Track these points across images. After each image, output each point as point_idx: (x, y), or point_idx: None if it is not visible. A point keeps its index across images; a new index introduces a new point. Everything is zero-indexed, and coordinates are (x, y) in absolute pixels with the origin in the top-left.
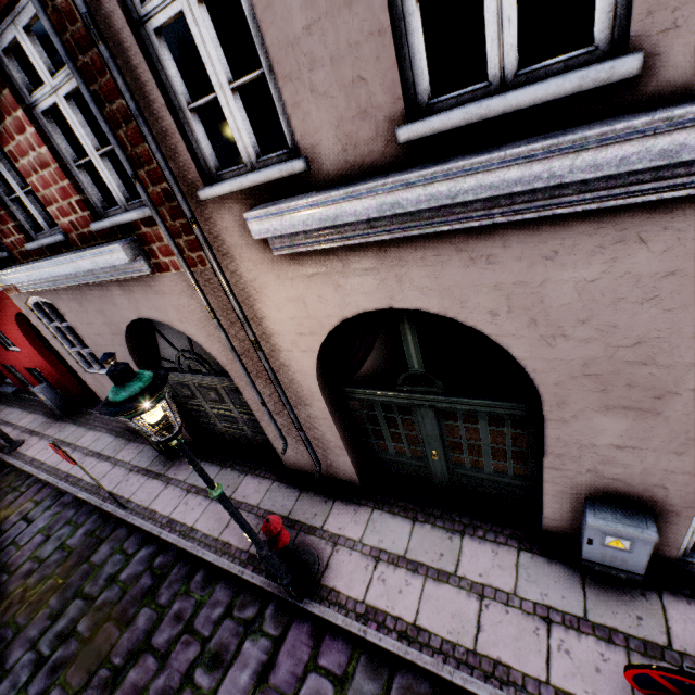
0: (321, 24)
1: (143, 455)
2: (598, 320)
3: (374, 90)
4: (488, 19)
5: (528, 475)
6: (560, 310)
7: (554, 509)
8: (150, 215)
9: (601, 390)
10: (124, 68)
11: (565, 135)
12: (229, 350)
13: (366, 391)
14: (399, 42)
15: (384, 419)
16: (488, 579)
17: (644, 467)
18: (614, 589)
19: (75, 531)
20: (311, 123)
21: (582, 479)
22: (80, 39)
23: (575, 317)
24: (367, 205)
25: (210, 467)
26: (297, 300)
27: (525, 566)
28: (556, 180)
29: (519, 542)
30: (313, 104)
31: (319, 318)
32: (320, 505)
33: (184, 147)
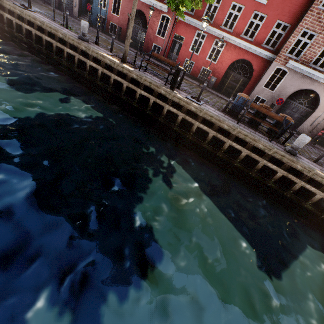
0: None
1: None
2: None
3: None
4: None
5: None
6: None
7: None
8: None
9: None
10: None
11: None
12: None
13: None
14: None
15: None
16: None
17: None
18: None
19: None
20: None
21: None
22: None
23: None
24: None
25: None
26: None
27: None
28: None
29: None
30: None
31: None
32: None
33: None
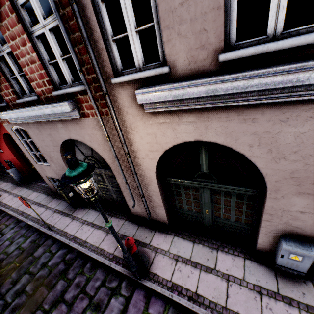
0: (189, 2)
1: (61, 205)
2: (303, 152)
3: (210, 36)
4: (272, 5)
5: (251, 223)
6: (285, 146)
7: (264, 240)
8: (84, 89)
9: (298, 185)
10: (83, 17)
11: (307, 62)
12: (113, 156)
13: (177, 180)
14: (225, 14)
15: (184, 194)
16: (230, 272)
17: (312, 222)
18: (290, 279)
19: (26, 240)
20: (174, 49)
21: (280, 226)
22: (63, 2)
23: (291, 150)
24: (200, 90)
25: (94, 212)
26: (152, 134)
27: (248, 266)
28: (299, 83)
29: (244, 255)
30: (177, 41)
31: (162, 144)
32: (148, 233)
33: (107, 57)
